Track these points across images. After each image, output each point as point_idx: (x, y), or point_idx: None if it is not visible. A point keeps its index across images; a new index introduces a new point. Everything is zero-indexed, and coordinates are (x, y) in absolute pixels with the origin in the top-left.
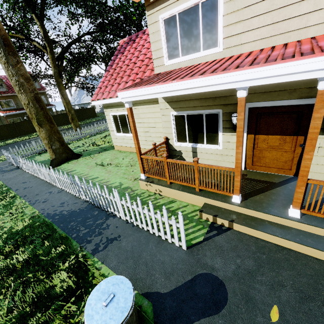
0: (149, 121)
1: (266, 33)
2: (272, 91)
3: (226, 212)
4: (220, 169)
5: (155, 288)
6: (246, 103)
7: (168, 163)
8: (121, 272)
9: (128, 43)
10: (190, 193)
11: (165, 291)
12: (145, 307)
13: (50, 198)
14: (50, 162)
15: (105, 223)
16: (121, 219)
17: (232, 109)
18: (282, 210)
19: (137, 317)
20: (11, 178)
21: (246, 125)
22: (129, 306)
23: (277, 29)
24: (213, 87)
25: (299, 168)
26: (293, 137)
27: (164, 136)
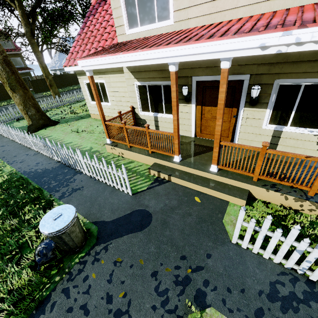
0: (120, 90)
1: (207, 10)
2: (213, 67)
3: (168, 169)
4: None
5: (102, 219)
6: (194, 76)
7: (127, 129)
8: (80, 210)
9: (100, 3)
10: (143, 154)
11: (109, 220)
12: (92, 229)
13: (27, 159)
14: (27, 128)
15: (72, 178)
16: (86, 175)
17: (184, 82)
18: (207, 167)
19: (81, 231)
20: None
21: (194, 97)
22: (70, 219)
23: (216, 7)
24: (150, 61)
25: (234, 136)
26: (229, 109)
27: (130, 106)
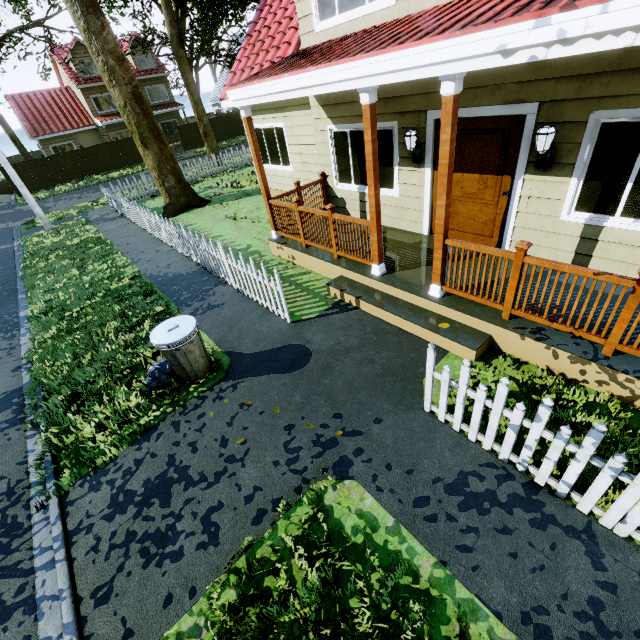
0: (308, 143)
1: None
2: (467, 89)
3: (359, 288)
4: (392, 233)
5: (239, 350)
6: (431, 110)
7: (300, 214)
8: (212, 334)
9: None
10: (324, 260)
11: (248, 353)
12: (223, 361)
13: (156, 257)
14: (163, 210)
15: (212, 290)
16: (232, 287)
17: (412, 122)
18: (426, 288)
19: (204, 356)
20: (114, 230)
21: (430, 153)
22: (187, 333)
23: None
24: (330, 87)
25: (503, 235)
26: (497, 179)
27: (320, 171)
